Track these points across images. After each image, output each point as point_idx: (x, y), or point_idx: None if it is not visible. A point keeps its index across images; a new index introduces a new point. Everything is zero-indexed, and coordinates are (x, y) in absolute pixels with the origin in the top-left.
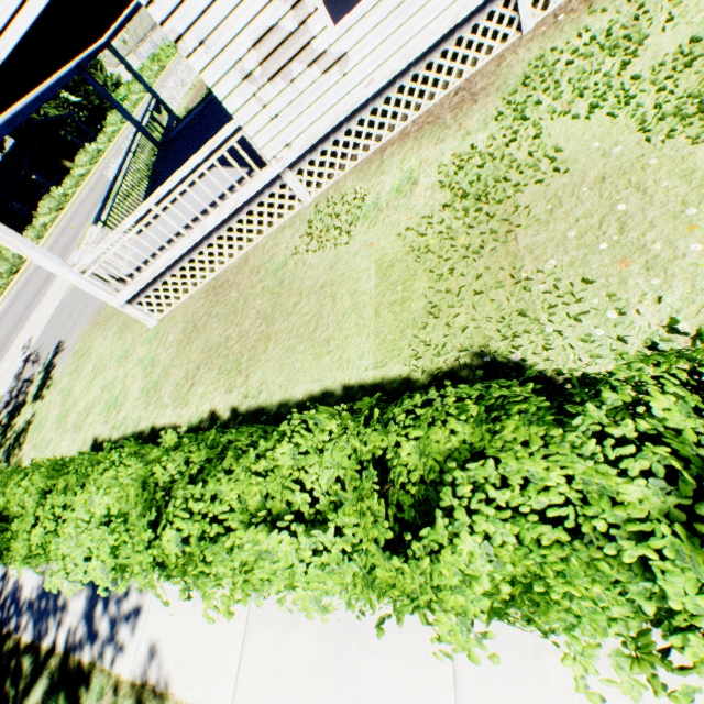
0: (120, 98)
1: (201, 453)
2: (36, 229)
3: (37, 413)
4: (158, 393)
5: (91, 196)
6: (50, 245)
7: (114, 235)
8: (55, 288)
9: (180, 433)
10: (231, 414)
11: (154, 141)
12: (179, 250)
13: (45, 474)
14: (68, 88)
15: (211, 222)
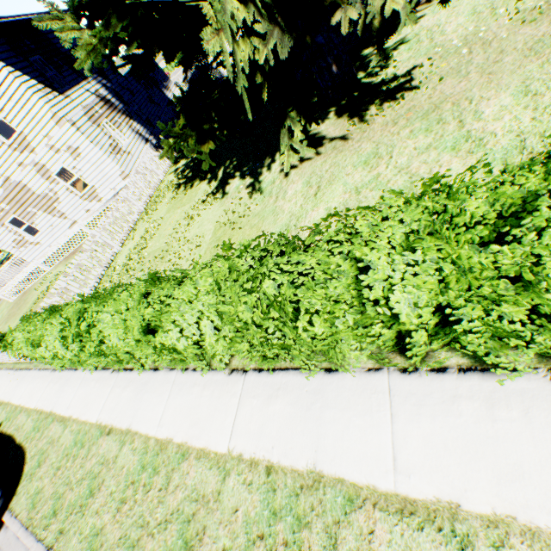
0: None
1: None
2: None
3: None
4: None
5: None
6: None
7: None
8: None
9: None
10: None
11: None
12: (12, 282)
13: None
14: None
15: (19, 276)
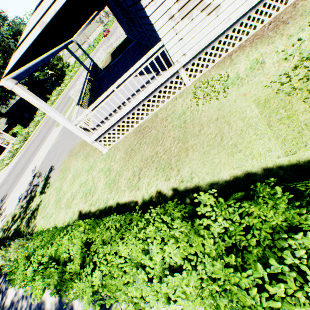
0: (69, 70)
1: (258, 207)
2: (35, 122)
3: (43, 200)
4: (116, 184)
5: (59, 106)
6: (41, 128)
7: (94, 105)
8: (46, 144)
9: (138, 205)
10: (173, 192)
11: (94, 76)
12: (124, 111)
13: (81, 230)
14: (49, 68)
15: (142, 96)
